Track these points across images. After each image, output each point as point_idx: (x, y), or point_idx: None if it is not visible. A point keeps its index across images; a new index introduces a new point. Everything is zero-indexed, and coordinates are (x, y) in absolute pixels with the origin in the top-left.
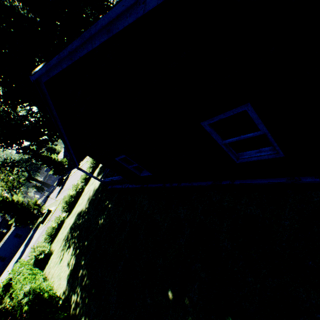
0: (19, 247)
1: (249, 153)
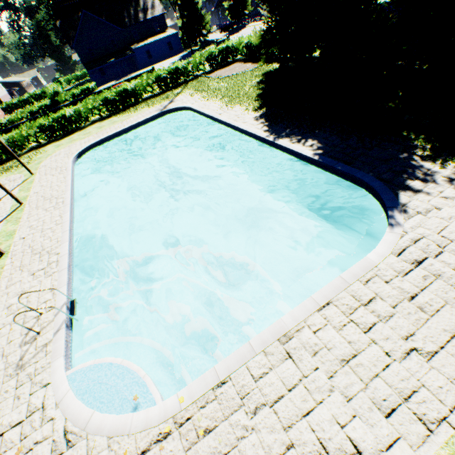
0: (165, 59)
1: None
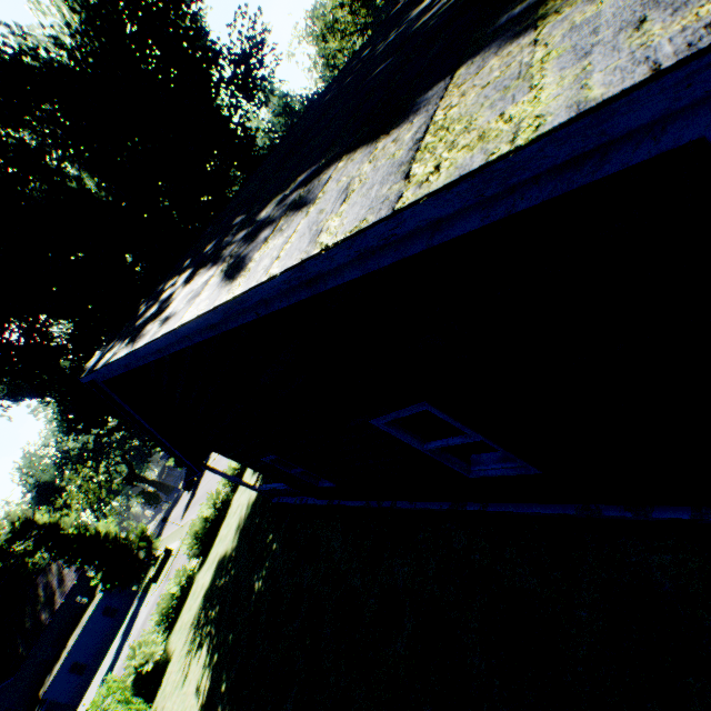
0: (113, 638)
1: (488, 458)
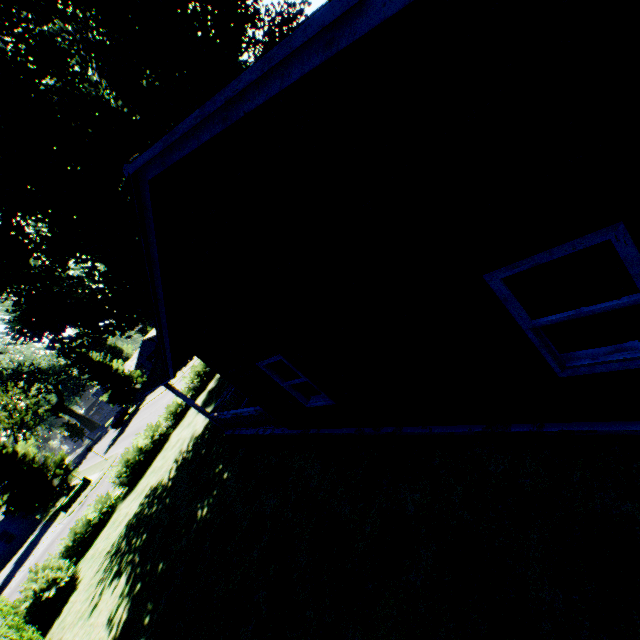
0: (3, 565)
1: (590, 355)
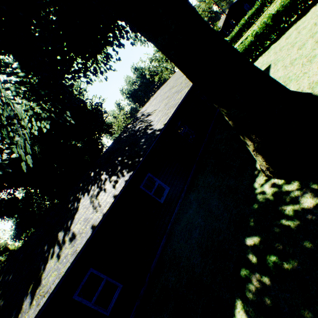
0: None
1: None
